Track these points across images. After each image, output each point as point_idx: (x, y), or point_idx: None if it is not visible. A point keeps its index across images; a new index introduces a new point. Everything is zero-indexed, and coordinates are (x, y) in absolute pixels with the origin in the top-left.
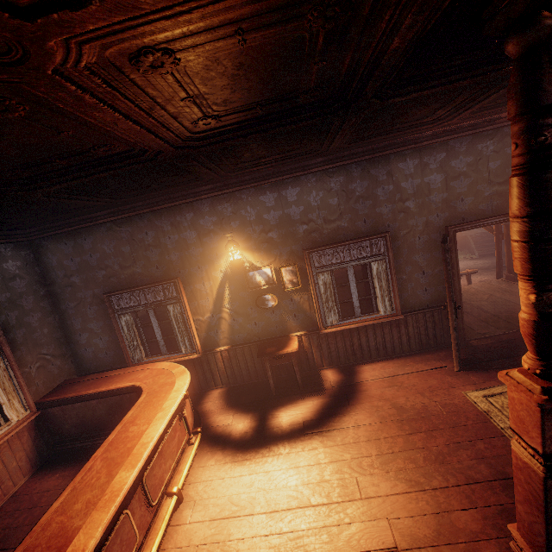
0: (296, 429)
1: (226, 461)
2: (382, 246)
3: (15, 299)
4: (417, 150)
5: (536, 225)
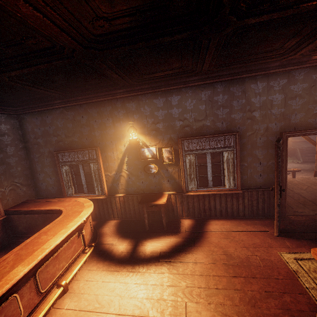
0: (154, 256)
1: (103, 269)
2: (232, 141)
3: (2, 147)
4: (265, 76)
5: None
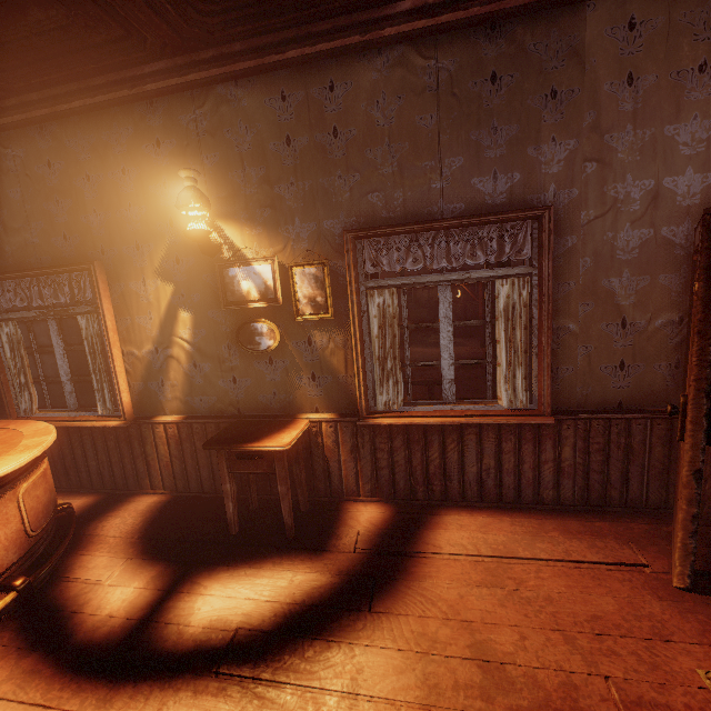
0: (207, 648)
1: None
2: (528, 241)
3: None
4: None
5: None
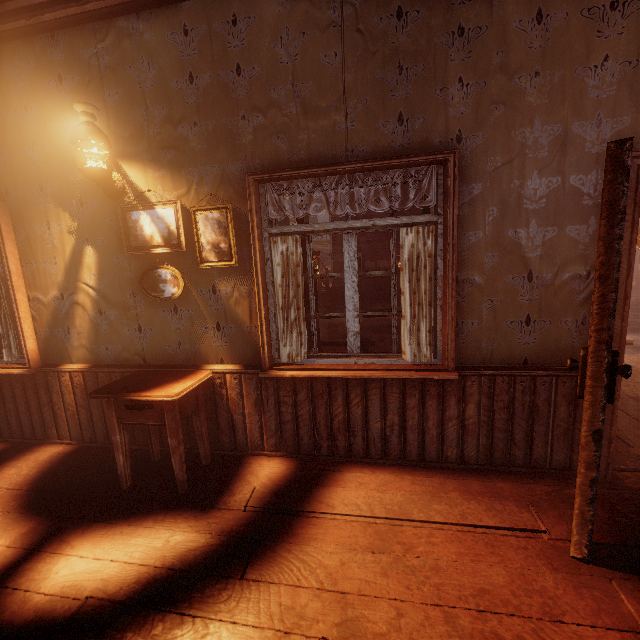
0: (45, 621)
1: None
2: (433, 187)
3: None
4: None
5: None
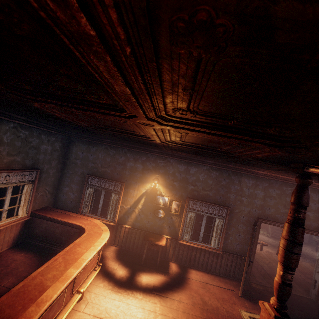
0: (148, 288)
1: (109, 287)
2: (224, 212)
3: (51, 160)
4: (255, 177)
5: (289, 244)
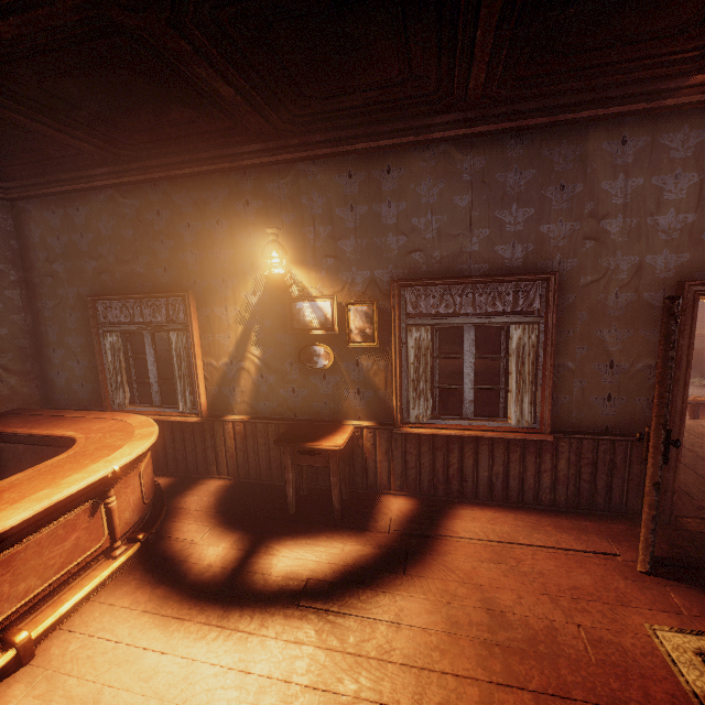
0: (288, 590)
1: (146, 608)
2: (538, 297)
3: None
4: (648, 118)
5: None
